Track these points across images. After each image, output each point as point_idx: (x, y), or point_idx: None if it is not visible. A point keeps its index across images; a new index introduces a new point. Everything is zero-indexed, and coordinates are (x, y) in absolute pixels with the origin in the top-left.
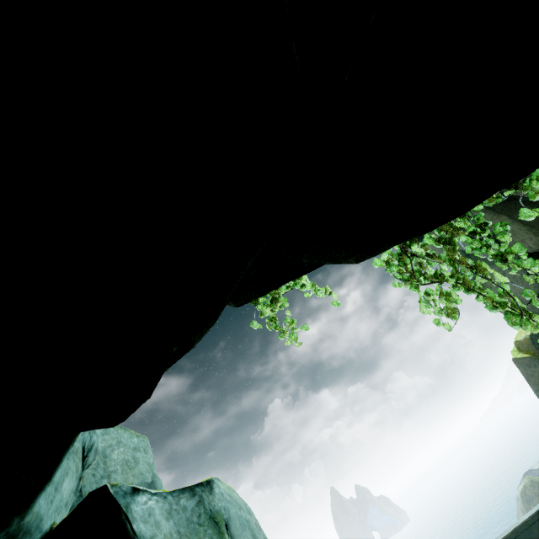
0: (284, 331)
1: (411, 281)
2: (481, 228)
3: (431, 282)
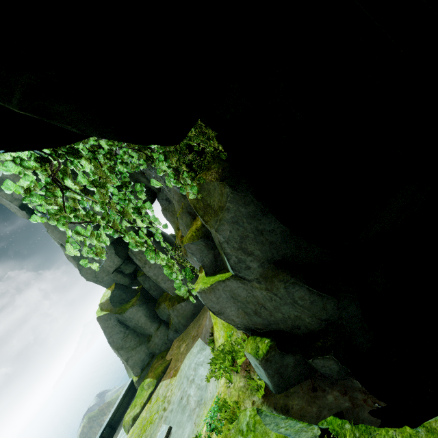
0: None
1: (59, 217)
2: (126, 185)
3: (82, 221)
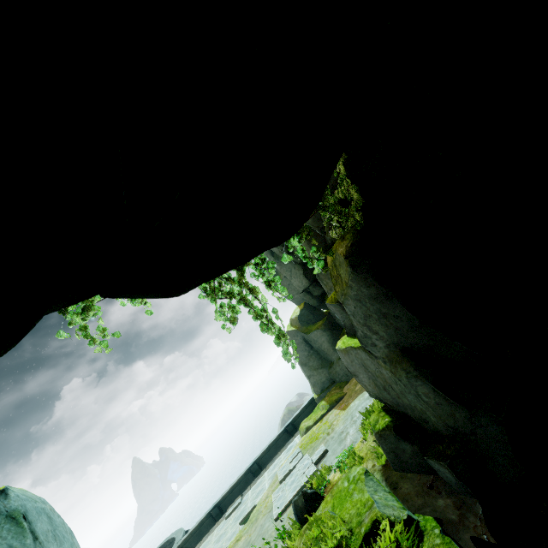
0: (95, 339)
1: (212, 295)
2: (262, 261)
3: (225, 297)
